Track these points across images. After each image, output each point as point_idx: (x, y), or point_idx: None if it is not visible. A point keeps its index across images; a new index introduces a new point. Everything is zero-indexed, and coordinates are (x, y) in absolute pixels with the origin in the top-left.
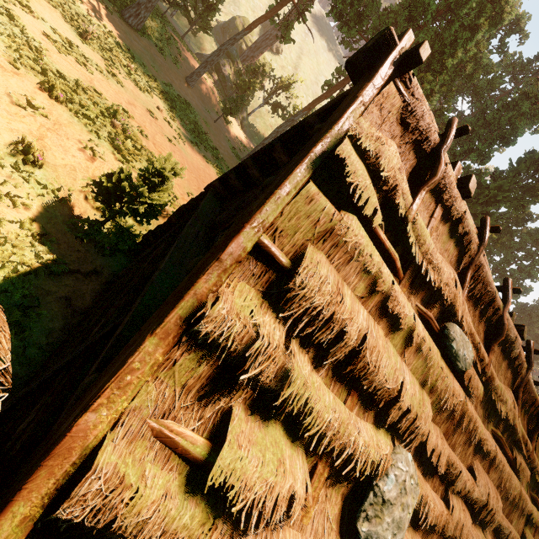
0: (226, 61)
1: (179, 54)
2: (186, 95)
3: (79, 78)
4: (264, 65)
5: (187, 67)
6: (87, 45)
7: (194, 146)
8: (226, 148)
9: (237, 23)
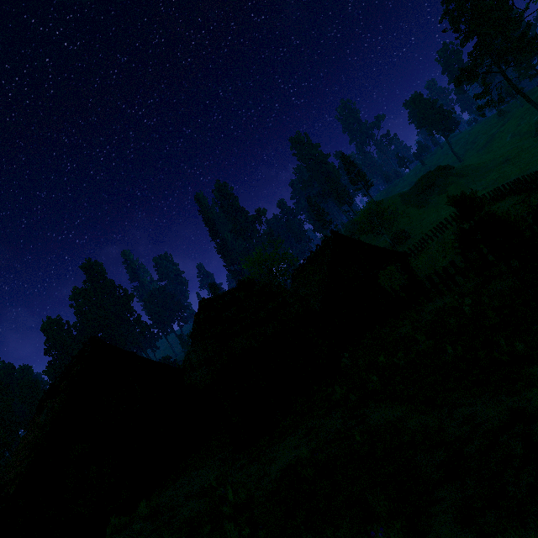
0: None
1: None
2: None
3: None
4: None
5: None
6: None
7: None
8: None
9: None
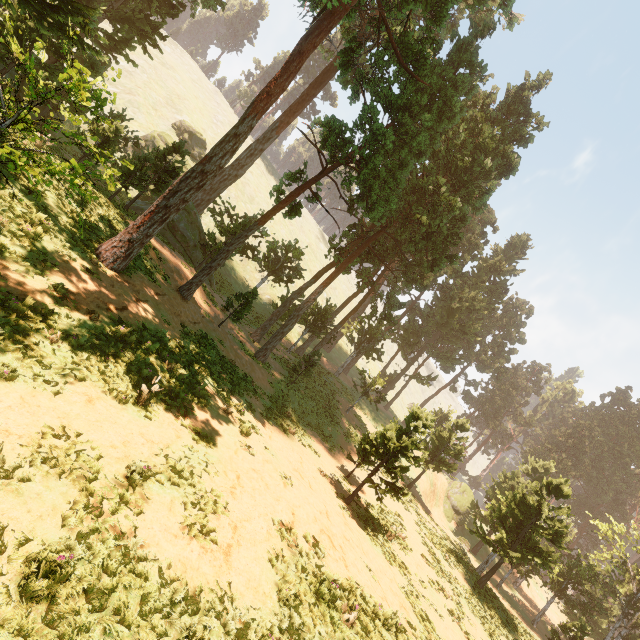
0: (180, 215)
1: (158, 256)
2: (193, 320)
3: (290, 593)
4: (245, 224)
5: (170, 269)
6: (149, 412)
7: (252, 412)
8: (244, 356)
9: (158, 142)
